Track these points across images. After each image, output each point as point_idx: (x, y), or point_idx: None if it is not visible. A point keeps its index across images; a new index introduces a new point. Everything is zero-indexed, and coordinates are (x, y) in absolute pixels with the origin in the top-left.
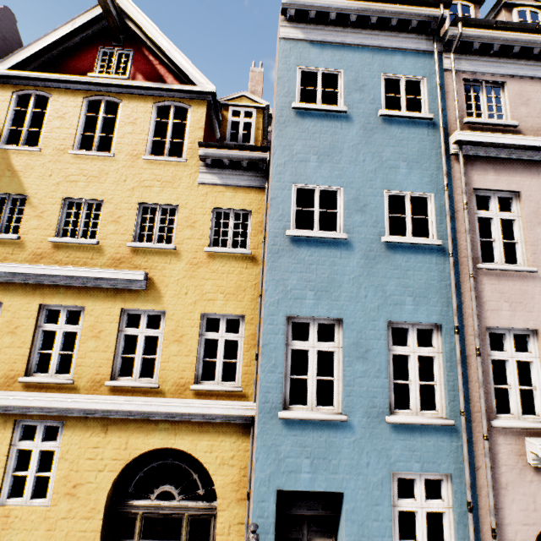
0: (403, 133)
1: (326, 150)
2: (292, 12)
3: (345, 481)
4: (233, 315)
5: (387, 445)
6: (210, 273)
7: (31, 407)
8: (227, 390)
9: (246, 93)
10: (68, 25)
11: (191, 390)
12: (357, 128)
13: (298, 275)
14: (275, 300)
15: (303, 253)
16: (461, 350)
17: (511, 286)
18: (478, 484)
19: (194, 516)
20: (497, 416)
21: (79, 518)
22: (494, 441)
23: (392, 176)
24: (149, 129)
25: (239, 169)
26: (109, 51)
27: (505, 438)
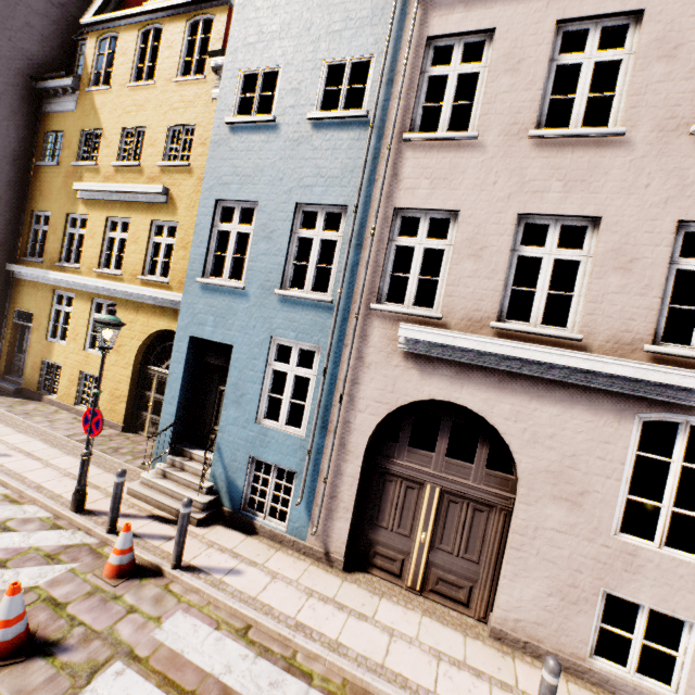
0: None
1: (275, 25)
2: None
3: (235, 337)
4: None
5: (272, 314)
6: None
7: (99, 289)
8: None
9: None
10: None
11: None
12: None
13: (230, 162)
14: (209, 186)
15: (238, 140)
16: (361, 232)
17: (440, 160)
18: (342, 359)
19: None
20: (385, 303)
21: (120, 367)
22: (369, 324)
23: (335, 41)
24: (181, 51)
25: None
26: None
27: (381, 322)
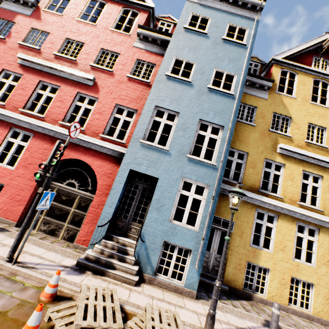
0: None
1: None
2: None
3: None
4: None
5: None
6: None
7: (306, 217)
8: None
9: None
10: (306, 44)
11: None
12: None
13: None
14: None
15: None
16: None
17: None
18: None
19: None
20: None
21: None
22: None
23: None
24: None
25: None
26: (317, 58)
27: None
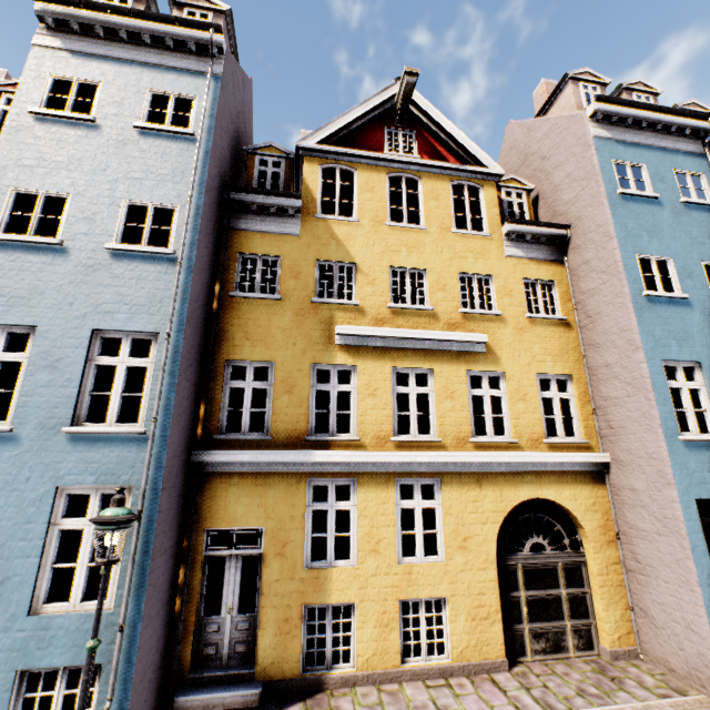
0: (701, 216)
1: (651, 228)
2: (600, 116)
3: None
4: (560, 376)
5: None
6: (535, 337)
7: (410, 464)
8: (576, 442)
9: (514, 176)
10: (362, 106)
11: (544, 445)
12: (668, 212)
13: (660, 327)
14: (649, 347)
15: (659, 310)
16: None
17: None
18: None
19: (566, 564)
20: None
21: (475, 570)
22: None
23: (703, 250)
24: (450, 205)
25: (536, 244)
26: (393, 131)
27: None
